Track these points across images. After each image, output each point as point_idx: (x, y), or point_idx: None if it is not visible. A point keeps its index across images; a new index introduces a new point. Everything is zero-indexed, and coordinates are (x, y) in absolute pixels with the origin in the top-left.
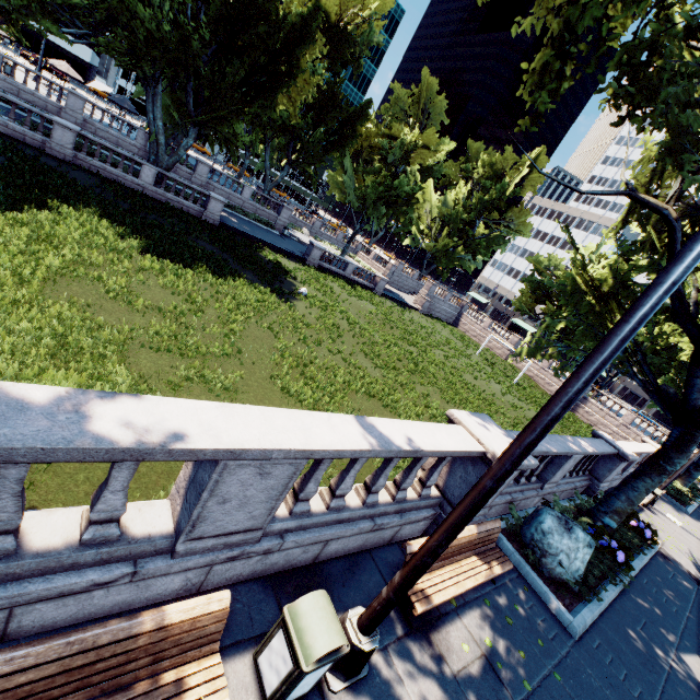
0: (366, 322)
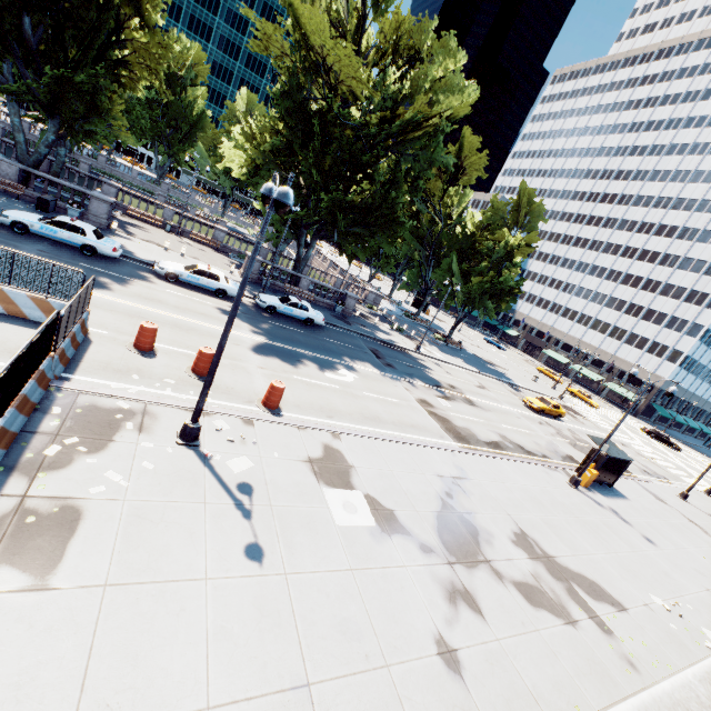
0: None
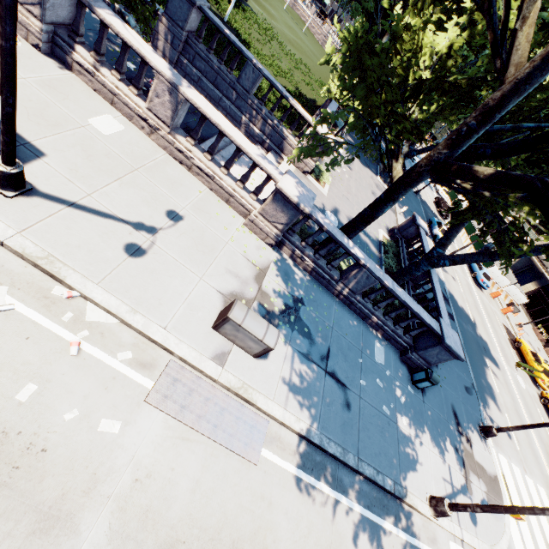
0: (255, 4)
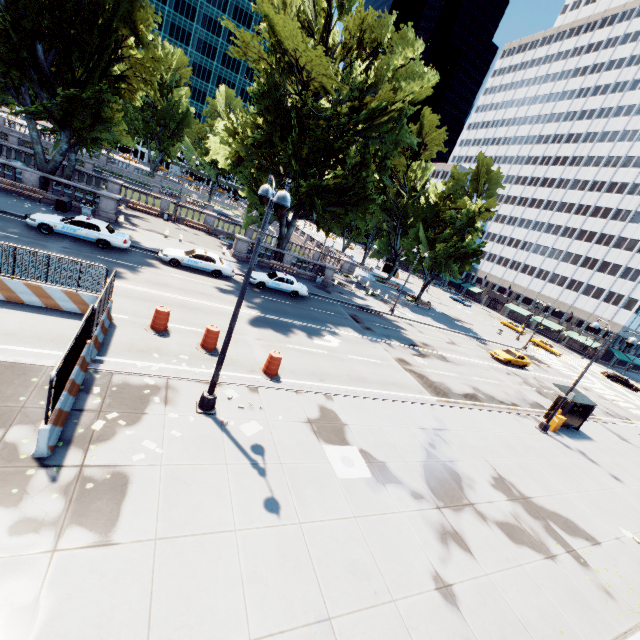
0: None
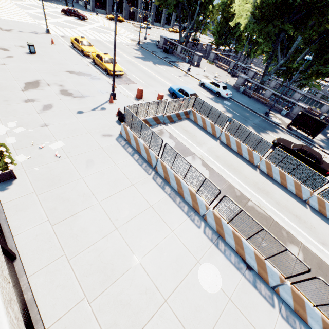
0: None
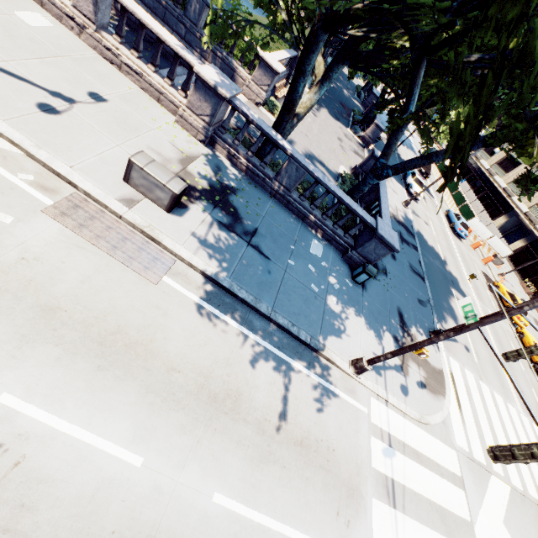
0: None
